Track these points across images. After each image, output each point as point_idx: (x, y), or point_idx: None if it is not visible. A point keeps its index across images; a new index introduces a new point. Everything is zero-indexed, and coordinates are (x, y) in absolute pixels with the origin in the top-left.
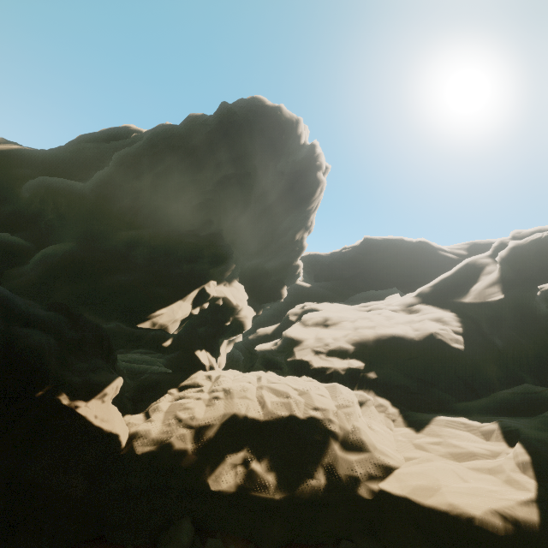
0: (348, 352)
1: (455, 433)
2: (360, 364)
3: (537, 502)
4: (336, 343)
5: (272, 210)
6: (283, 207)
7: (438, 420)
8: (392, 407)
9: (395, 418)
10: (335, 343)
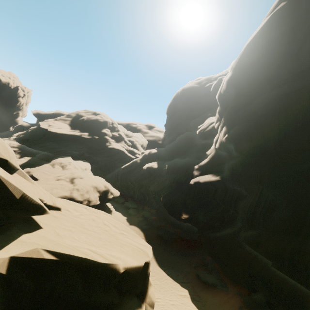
0: (16, 147)
1: (24, 159)
2: (17, 149)
3: (23, 163)
4: (14, 145)
5: (0, 108)
6: (4, 107)
7: (24, 157)
8: (19, 156)
9: (18, 157)
10: (13, 145)
